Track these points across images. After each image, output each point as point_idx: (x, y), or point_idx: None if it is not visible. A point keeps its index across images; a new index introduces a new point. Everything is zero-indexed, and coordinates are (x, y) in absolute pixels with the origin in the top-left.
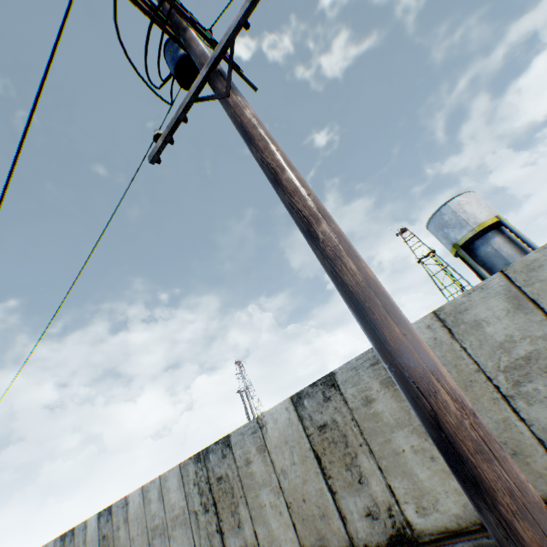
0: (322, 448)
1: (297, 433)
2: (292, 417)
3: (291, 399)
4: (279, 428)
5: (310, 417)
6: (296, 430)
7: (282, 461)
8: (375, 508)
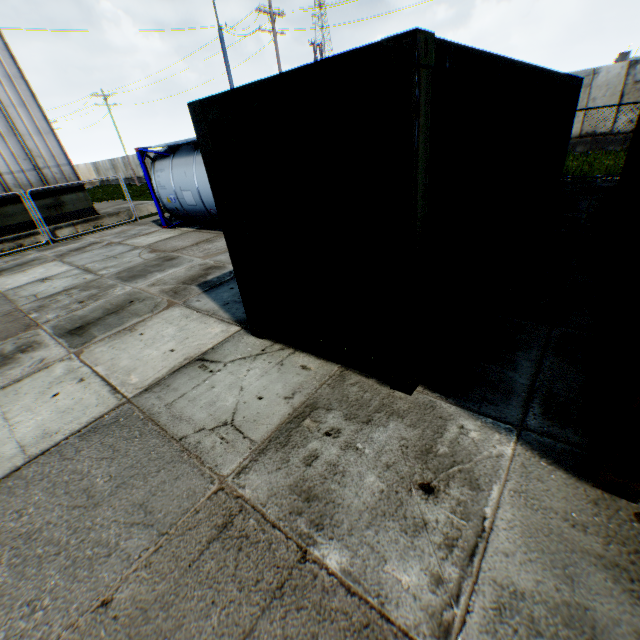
0: (627, 93)
1: (616, 83)
2: (621, 74)
3: (628, 64)
4: (607, 78)
5: (633, 76)
6: (617, 81)
7: (596, 95)
8: (634, 120)
